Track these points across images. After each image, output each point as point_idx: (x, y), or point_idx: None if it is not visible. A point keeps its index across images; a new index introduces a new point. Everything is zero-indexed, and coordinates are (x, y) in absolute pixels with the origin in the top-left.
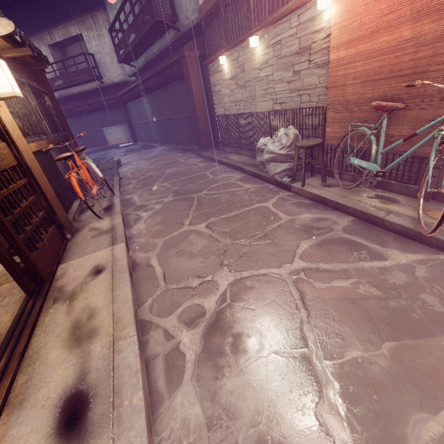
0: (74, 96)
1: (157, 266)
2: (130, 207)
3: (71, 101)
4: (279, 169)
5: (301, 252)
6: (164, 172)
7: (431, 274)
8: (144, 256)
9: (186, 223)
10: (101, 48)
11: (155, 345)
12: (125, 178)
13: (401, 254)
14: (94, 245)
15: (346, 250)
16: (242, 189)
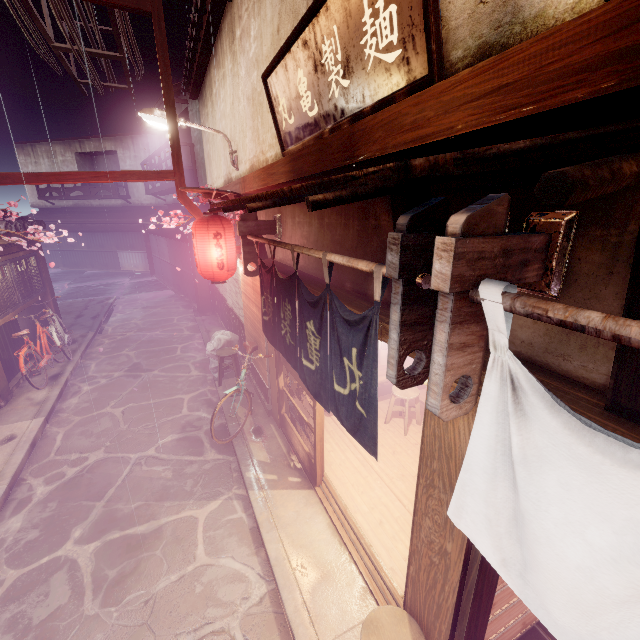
0: (93, 208)
1: (59, 441)
2: (81, 376)
3: (88, 214)
4: (213, 366)
5: (162, 443)
6: (145, 335)
7: (211, 468)
8: (56, 430)
9: (112, 404)
10: (136, 168)
11: (19, 493)
12: (103, 335)
13: (214, 453)
14: (20, 415)
15: (189, 446)
16: (186, 376)
